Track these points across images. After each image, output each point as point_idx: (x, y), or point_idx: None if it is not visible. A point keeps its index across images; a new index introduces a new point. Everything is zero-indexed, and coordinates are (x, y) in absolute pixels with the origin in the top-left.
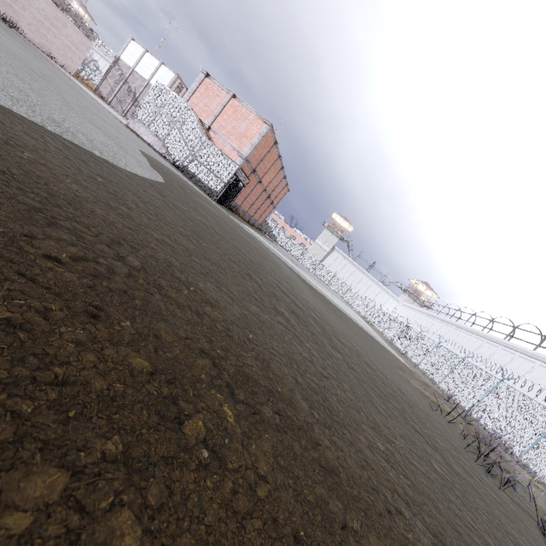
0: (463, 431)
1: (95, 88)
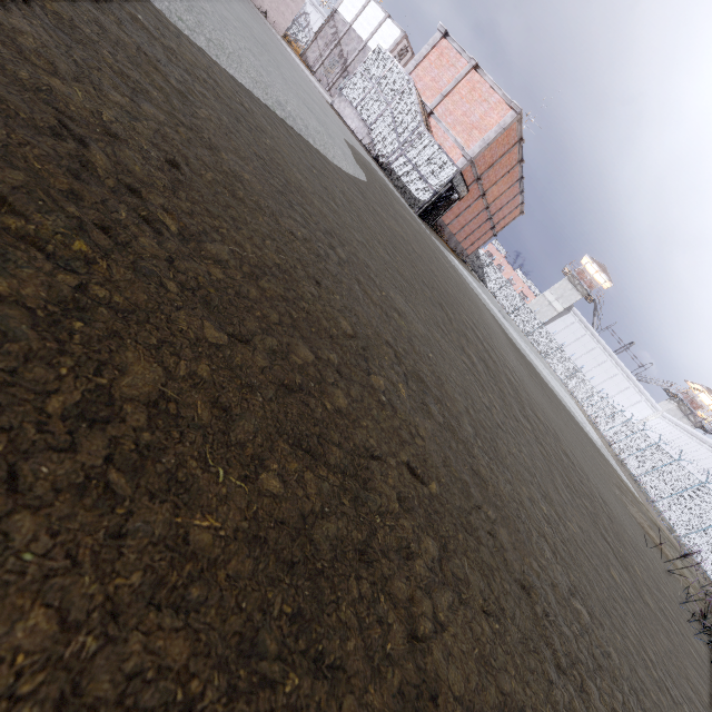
0: (687, 587)
1: (302, 52)
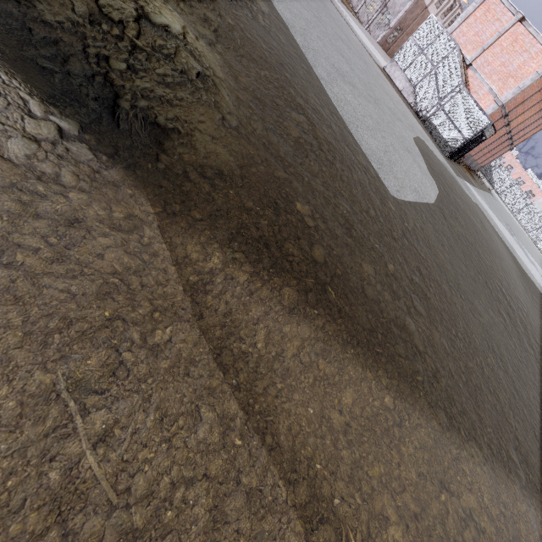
0: None
1: None
